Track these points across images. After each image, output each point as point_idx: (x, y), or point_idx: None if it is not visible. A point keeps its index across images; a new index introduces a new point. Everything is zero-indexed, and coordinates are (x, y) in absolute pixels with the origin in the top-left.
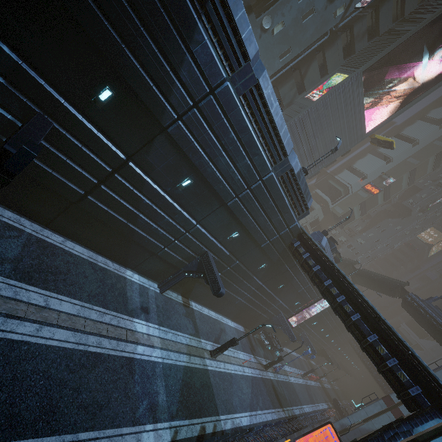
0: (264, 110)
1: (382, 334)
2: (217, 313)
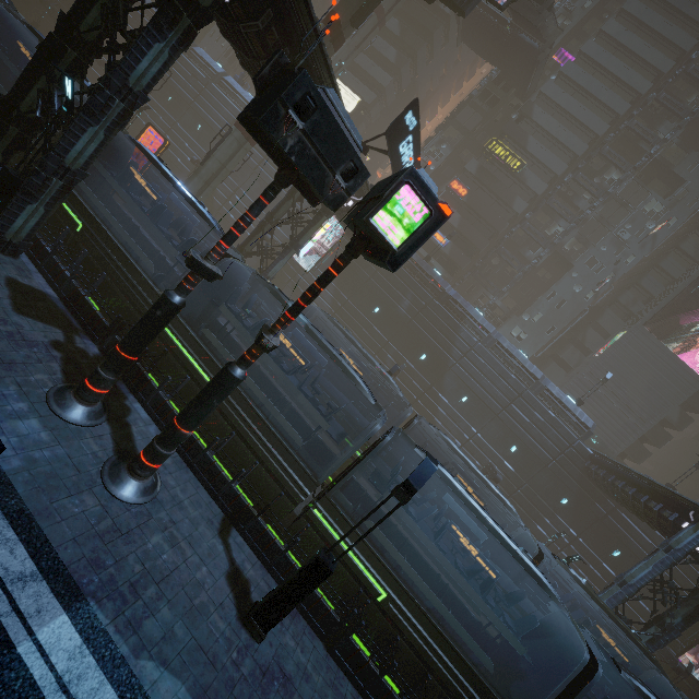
0: (507, 354)
1: (651, 492)
2: None
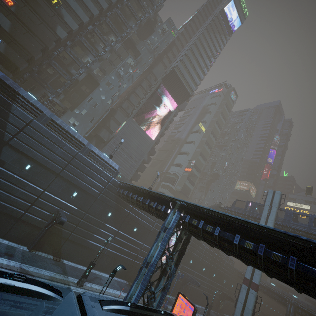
0: (61, 128)
1: (150, 197)
2: (93, 270)
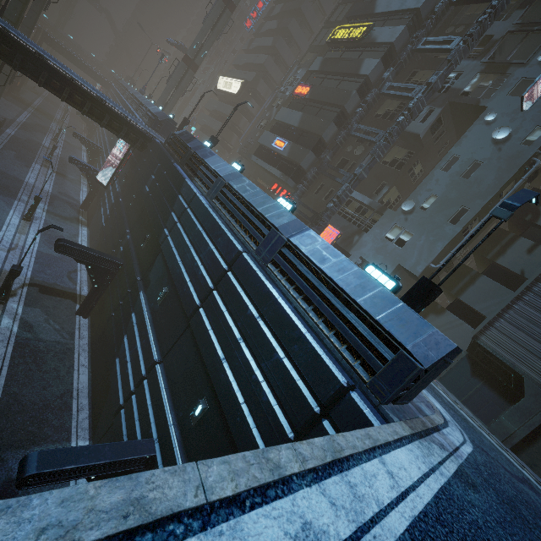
0: (236, 198)
1: None
2: None
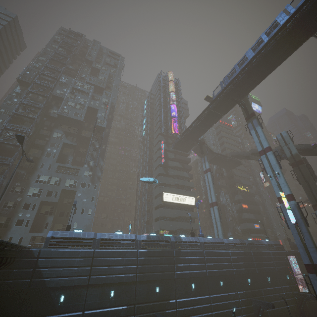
0: None
1: None
2: None
